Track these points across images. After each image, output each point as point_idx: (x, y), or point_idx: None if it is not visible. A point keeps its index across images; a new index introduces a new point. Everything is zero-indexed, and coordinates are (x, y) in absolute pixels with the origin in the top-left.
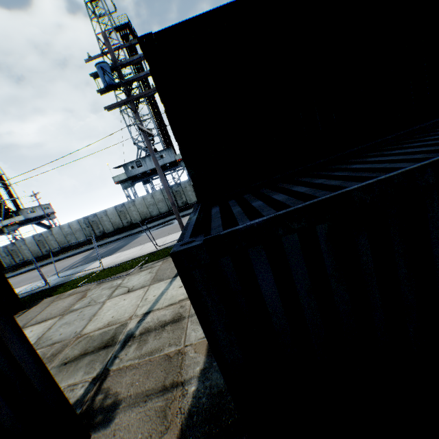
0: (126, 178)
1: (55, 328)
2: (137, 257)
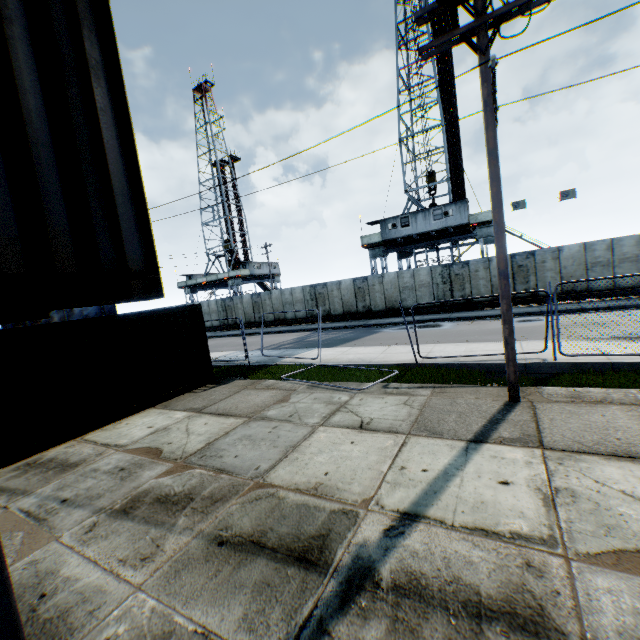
0: (379, 241)
1: (232, 438)
2: (377, 364)
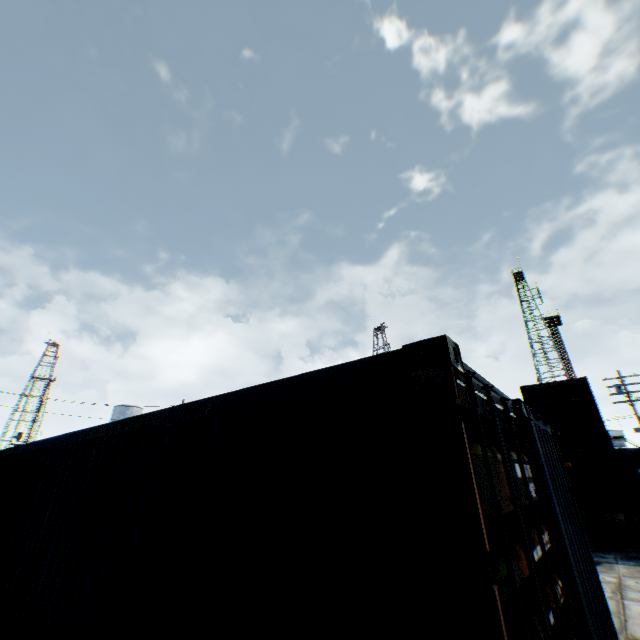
0: None
1: None
2: None
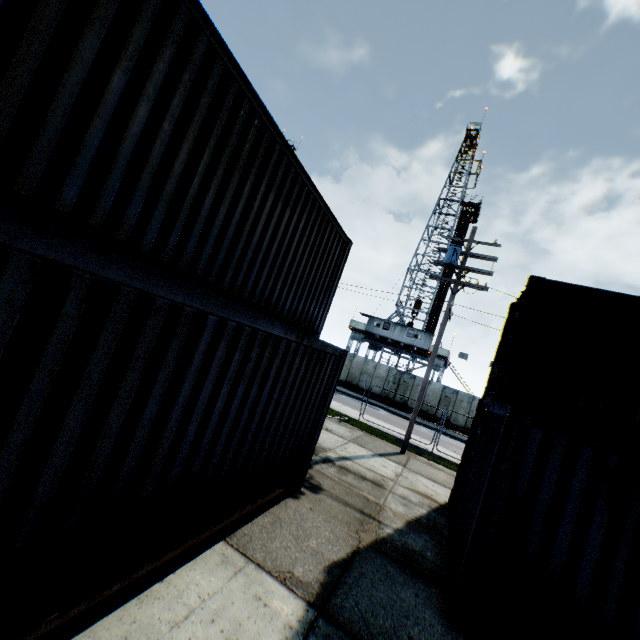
0: (363, 330)
1: None
2: (335, 410)
